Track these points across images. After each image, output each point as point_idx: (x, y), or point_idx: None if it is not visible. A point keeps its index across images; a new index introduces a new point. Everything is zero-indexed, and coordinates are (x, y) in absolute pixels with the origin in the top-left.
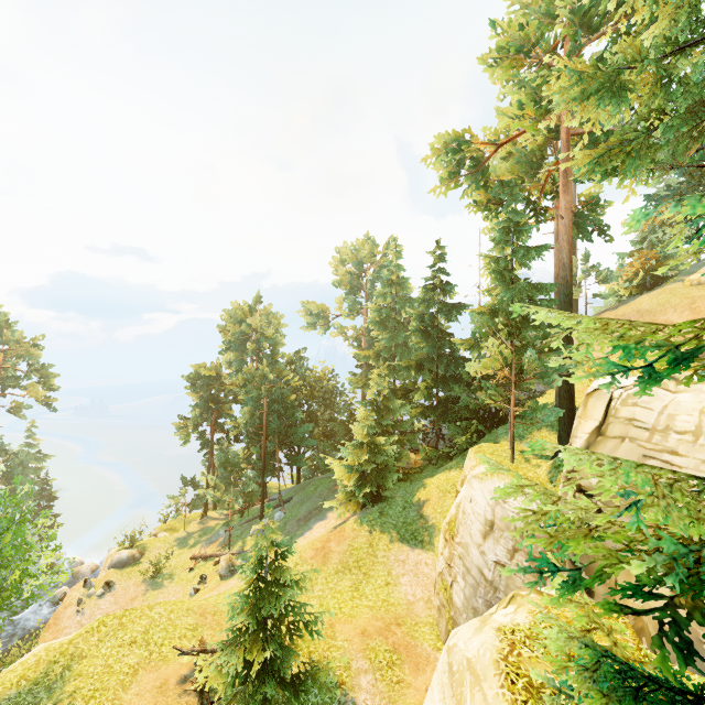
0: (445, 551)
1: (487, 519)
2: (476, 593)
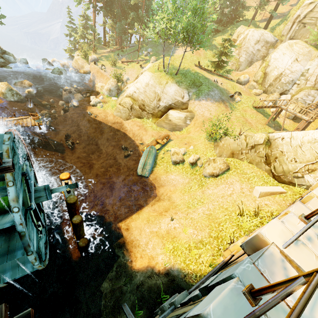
0: (236, 51)
1: (257, 40)
2: (249, 57)
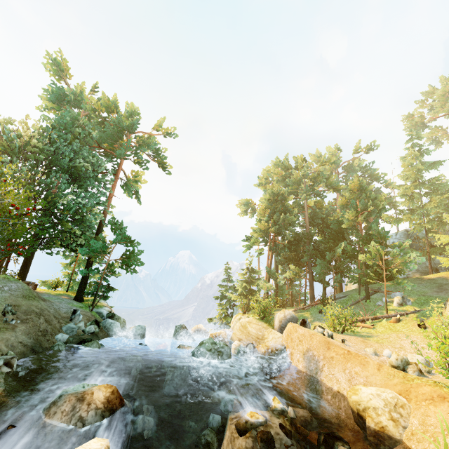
0: None
1: None
2: None
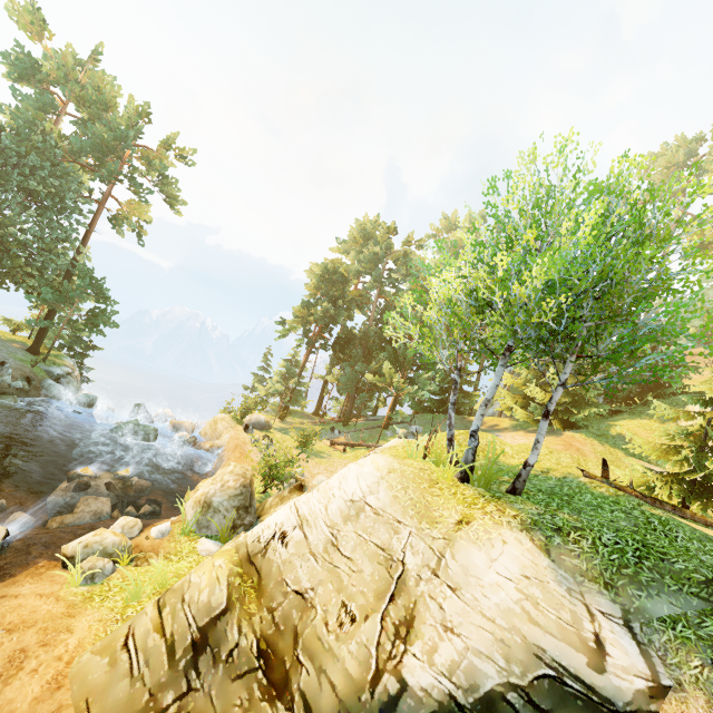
0: None
1: None
2: None
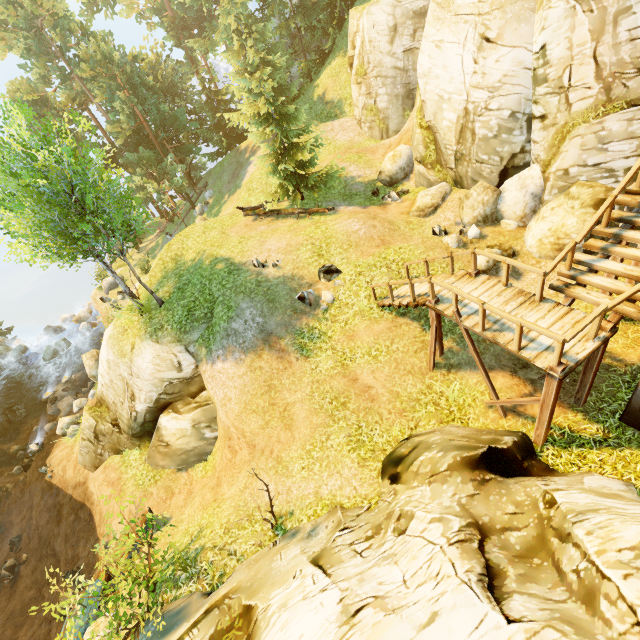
0: (362, 90)
1: (391, 27)
2: (395, 84)
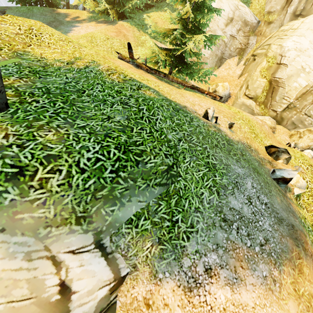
0: None
1: (229, 17)
2: (219, 48)
